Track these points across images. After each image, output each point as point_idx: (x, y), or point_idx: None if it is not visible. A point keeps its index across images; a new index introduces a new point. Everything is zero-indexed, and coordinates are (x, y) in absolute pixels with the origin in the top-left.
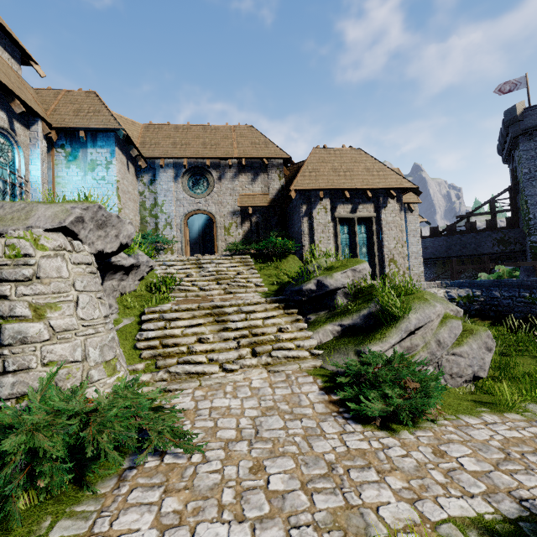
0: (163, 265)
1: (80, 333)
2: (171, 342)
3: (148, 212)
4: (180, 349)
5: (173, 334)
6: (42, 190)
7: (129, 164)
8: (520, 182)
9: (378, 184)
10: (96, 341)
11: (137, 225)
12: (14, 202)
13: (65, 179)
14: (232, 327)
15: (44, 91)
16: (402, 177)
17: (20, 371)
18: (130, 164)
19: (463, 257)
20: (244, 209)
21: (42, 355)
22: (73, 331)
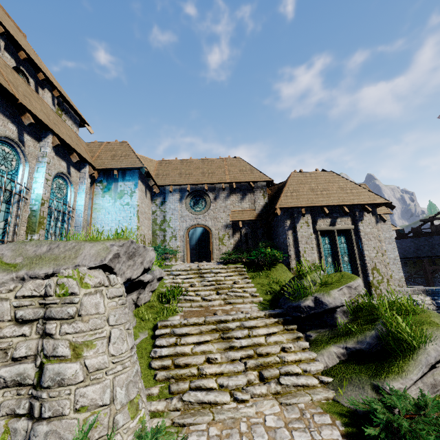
0: (170, 274)
1: (109, 371)
2: (182, 362)
3: (158, 227)
4: (191, 371)
5: (183, 352)
6: (83, 215)
7: (147, 191)
8: None
9: (353, 200)
10: (123, 379)
11: (149, 237)
12: (67, 241)
13: (100, 206)
14: (237, 346)
15: (92, 144)
16: (374, 193)
17: (54, 417)
18: (147, 191)
19: (433, 257)
20: (235, 222)
21: (75, 399)
22: (104, 369)
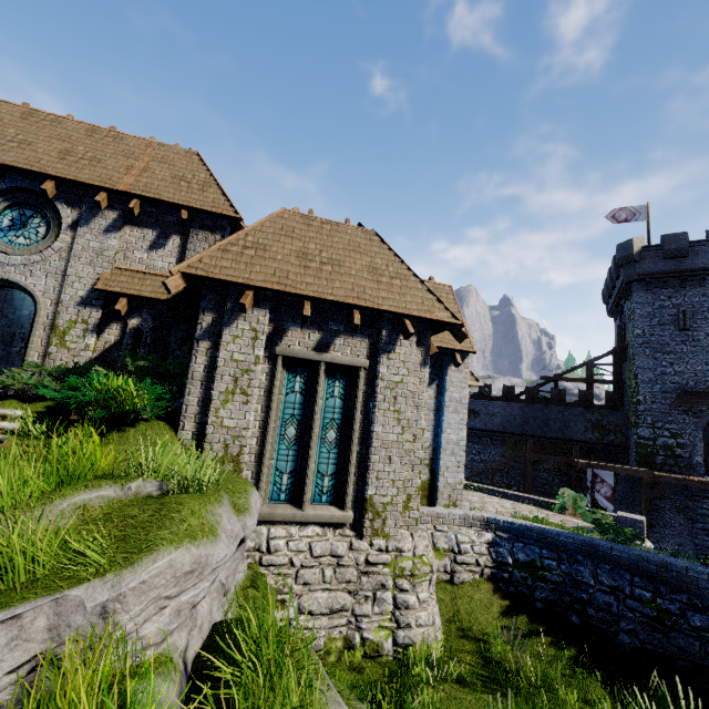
0: None
1: None
2: None
3: None
4: None
5: None
6: None
7: None
8: (630, 346)
9: (383, 301)
10: None
11: None
12: None
13: None
14: None
15: None
16: (436, 298)
17: None
18: None
19: (543, 438)
20: (118, 297)
21: None
22: None
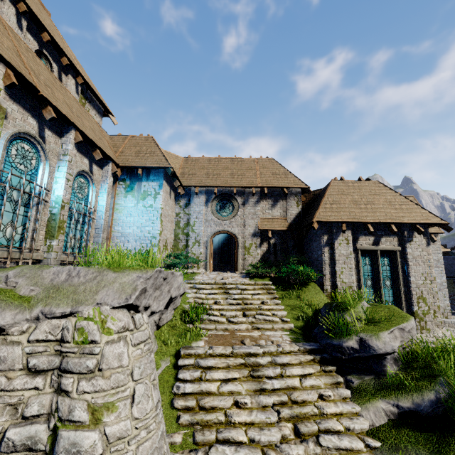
0: (193, 287)
1: (132, 441)
2: (208, 405)
3: (181, 230)
4: (219, 418)
5: (209, 390)
6: (104, 217)
7: (171, 192)
8: None
9: (403, 218)
10: (147, 447)
11: (171, 241)
12: (88, 268)
13: (122, 206)
14: (269, 389)
15: (115, 137)
16: (427, 211)
17: None
18: (172, 192)
19: None
20: (263, 231)
21: None
22: (126, 437)
